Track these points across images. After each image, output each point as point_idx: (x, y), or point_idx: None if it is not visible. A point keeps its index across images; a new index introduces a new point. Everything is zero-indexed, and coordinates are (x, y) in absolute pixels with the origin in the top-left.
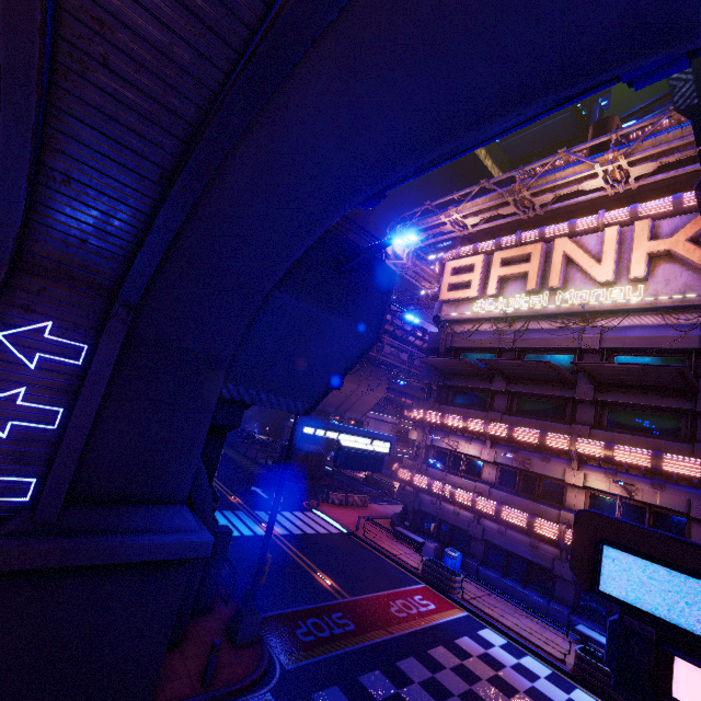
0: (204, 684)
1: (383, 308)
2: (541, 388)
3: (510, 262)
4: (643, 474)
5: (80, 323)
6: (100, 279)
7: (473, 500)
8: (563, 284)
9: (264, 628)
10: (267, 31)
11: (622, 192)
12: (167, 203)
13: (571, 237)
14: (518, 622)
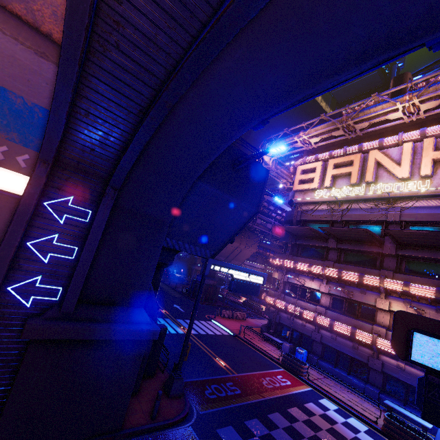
0: (152, 417)
1: (261, 192)
2: (360, 246)
3: (340, 166)
4: (430, 303)
5: (88, 198)
6: (100, 172)
7: (315, 317)
8: (375, 179)
9: (185, 388)
10: (214, 24)
11: (414, 120)
12: (142, 126)
13: (380, 149)
14: (345, 396)
